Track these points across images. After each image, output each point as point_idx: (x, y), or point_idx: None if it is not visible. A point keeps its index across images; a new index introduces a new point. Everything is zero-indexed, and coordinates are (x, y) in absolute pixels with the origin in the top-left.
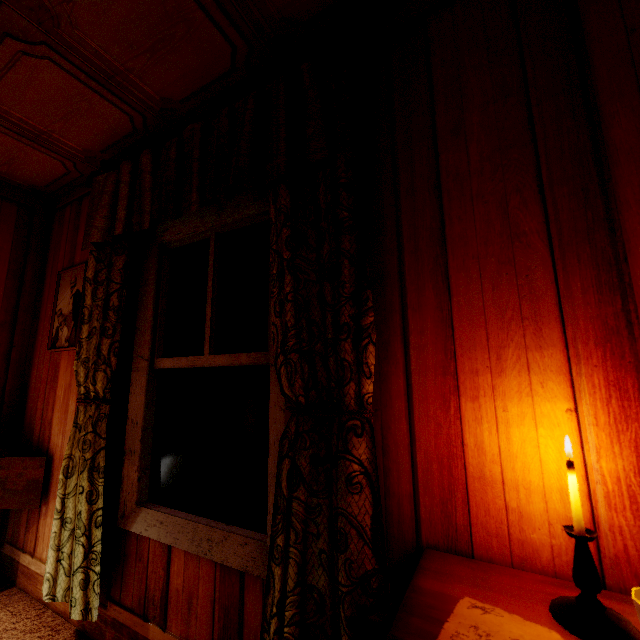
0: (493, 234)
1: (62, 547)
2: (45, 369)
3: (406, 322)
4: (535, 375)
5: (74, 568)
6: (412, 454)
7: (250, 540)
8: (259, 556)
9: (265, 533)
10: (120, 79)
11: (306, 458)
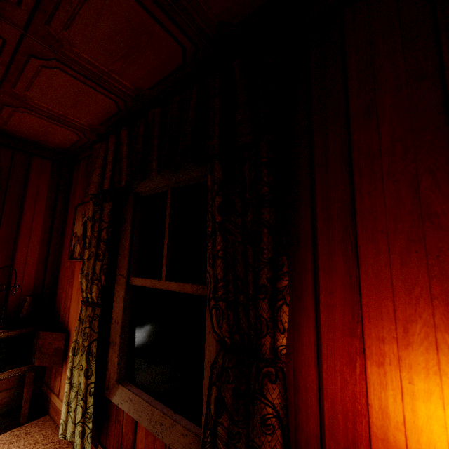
0: (403, 212)
1: (70, 403)
2: (67, 272)
3: (317, 282)
4: (444, 356)
5: (76, 422)
6: (320, 400)
7: (189, 433)
8: (195, 448)
9: (201, 427)
10: (106, 78)
11: (229, 391)
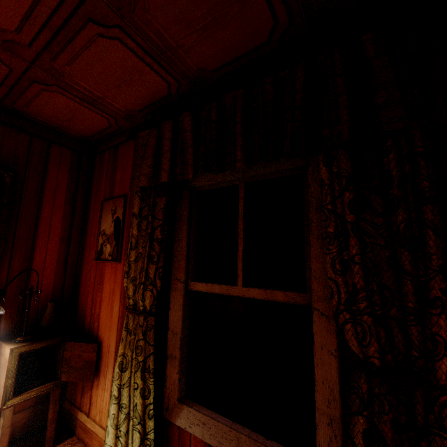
0: None
1: (119, 426)
2: (92, 274)
3: None
4: None
5: None
6: None
7: None
8: None
9: None
10: (170, 54)
11: (387, 423)
